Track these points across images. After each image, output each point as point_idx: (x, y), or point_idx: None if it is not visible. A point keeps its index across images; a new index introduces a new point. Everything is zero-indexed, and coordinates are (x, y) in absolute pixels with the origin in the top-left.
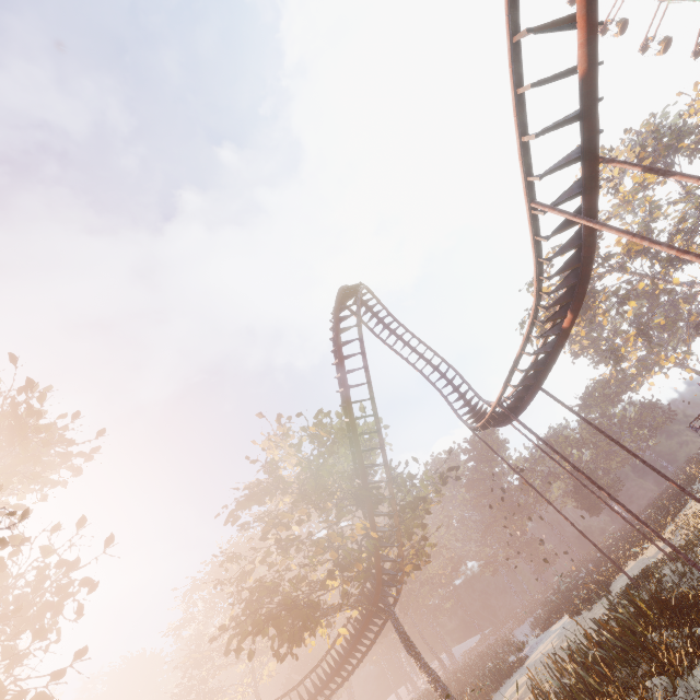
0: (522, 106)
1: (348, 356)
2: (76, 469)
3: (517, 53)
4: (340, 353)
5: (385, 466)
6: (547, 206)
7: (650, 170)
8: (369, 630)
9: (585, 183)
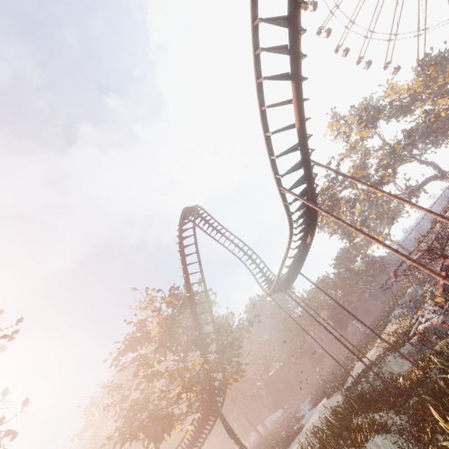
0: (269, 141)
1: (188, 254)
2: (1, 347)
3: (264, 115)
4: (183, 253)
5: (212, 322)
6: (287, 190)
7: (337, 173)
8: (207, 424)
9: (306, 178)
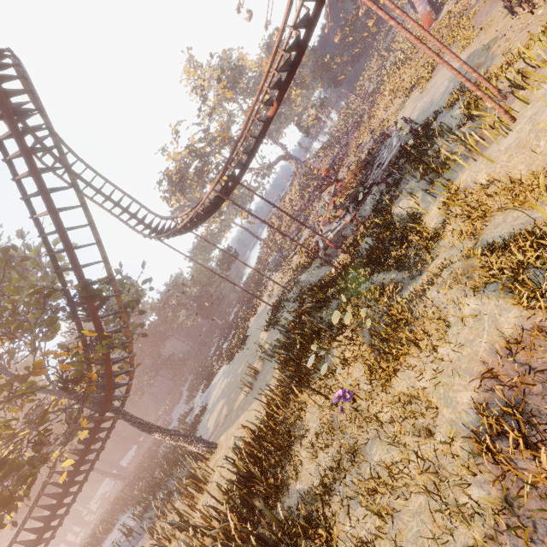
0: None
1: (28, 128)
2: None
3: None
4: (14, 121)
5: (106, 263)
6: None
7: None
8: (91, 451)
9: None
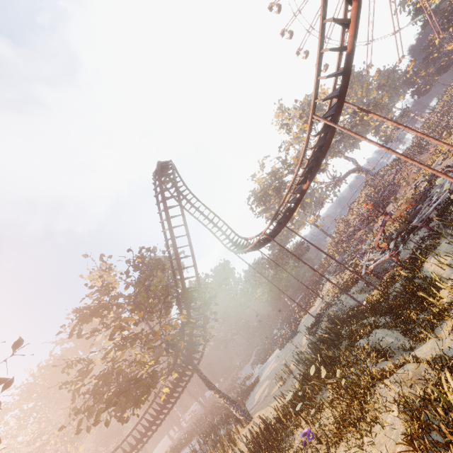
0: (321, 59)
1: (171, 206)
2: None
3: (324, 29)
4: (166, 205)
5: (197, 277)
6: (321, 117)
7: (361, 109)
8: (179, 386)
9: (337, 109)
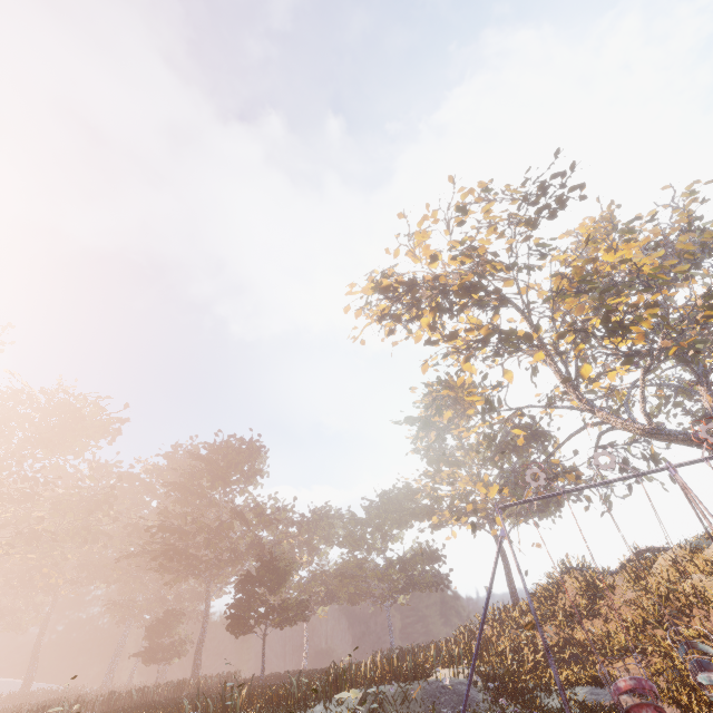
0: None
1: None
2: None
3: None
4: None
5: None
6: None
7: None
8: None
9: None
